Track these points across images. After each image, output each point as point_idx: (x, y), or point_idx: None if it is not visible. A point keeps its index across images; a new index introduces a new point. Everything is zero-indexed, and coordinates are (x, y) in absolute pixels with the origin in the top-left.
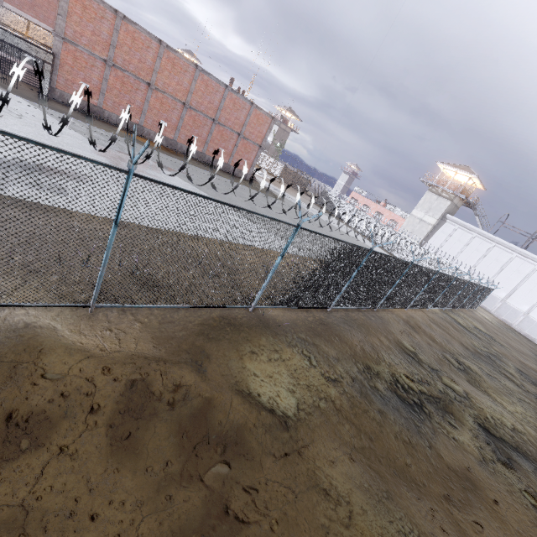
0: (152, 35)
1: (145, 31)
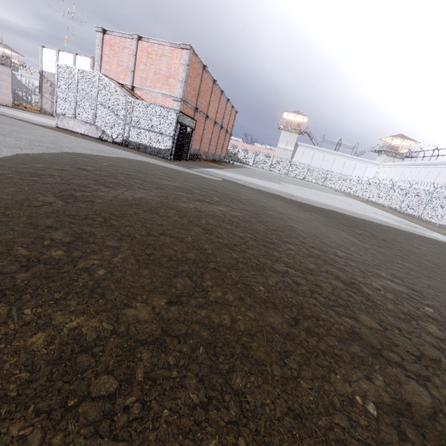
0: (211, 77)
1: (210, 76)
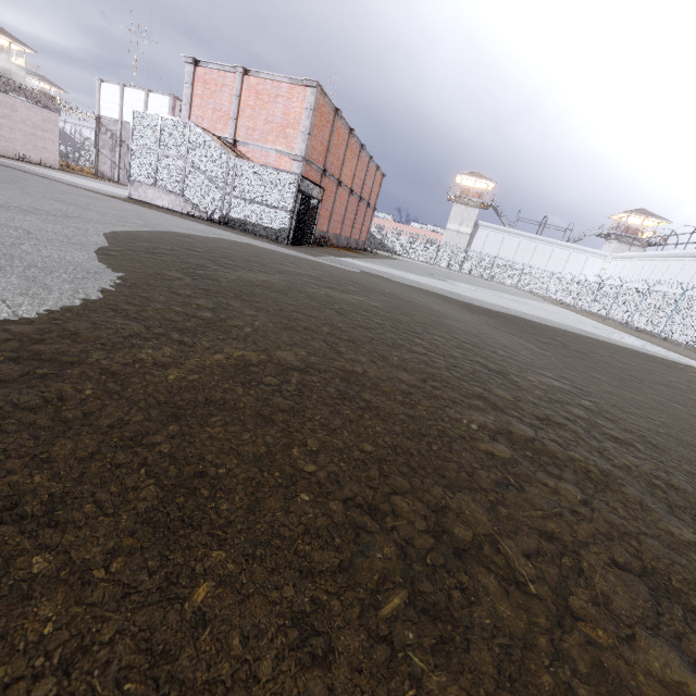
0: (347, 125)
1: (345, 123)
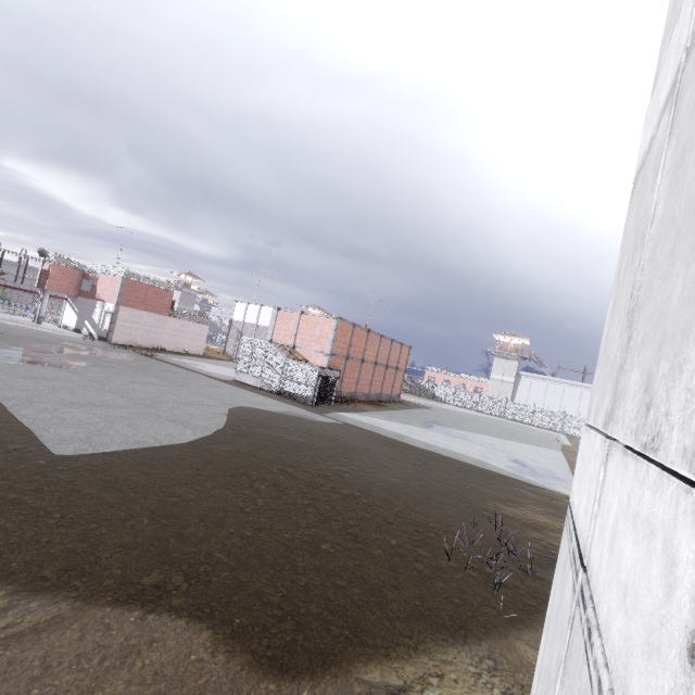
0: (365, 329)
1: (363, 328)
